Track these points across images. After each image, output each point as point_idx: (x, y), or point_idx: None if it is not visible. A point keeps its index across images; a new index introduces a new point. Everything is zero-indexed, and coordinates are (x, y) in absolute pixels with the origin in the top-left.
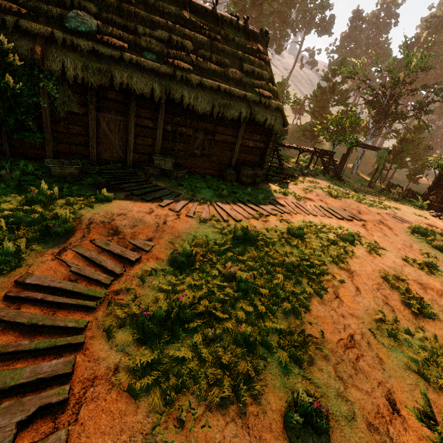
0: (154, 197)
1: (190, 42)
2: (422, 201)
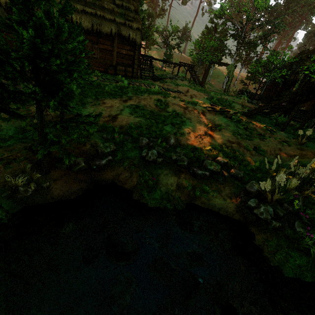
0: None
1: None
2: (246, 95)
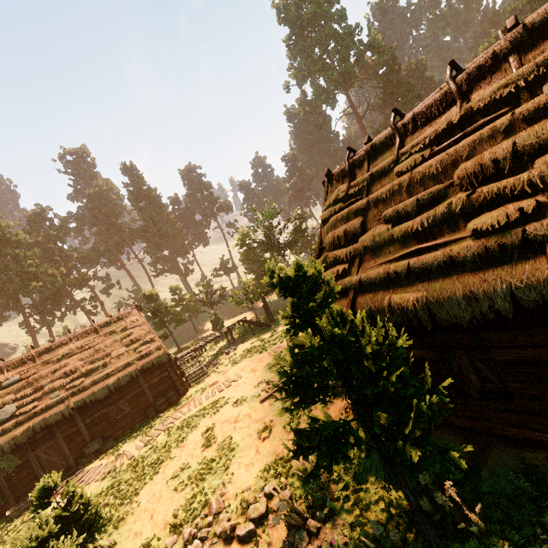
0: (79, 483)
1: (80, 362)
2: None
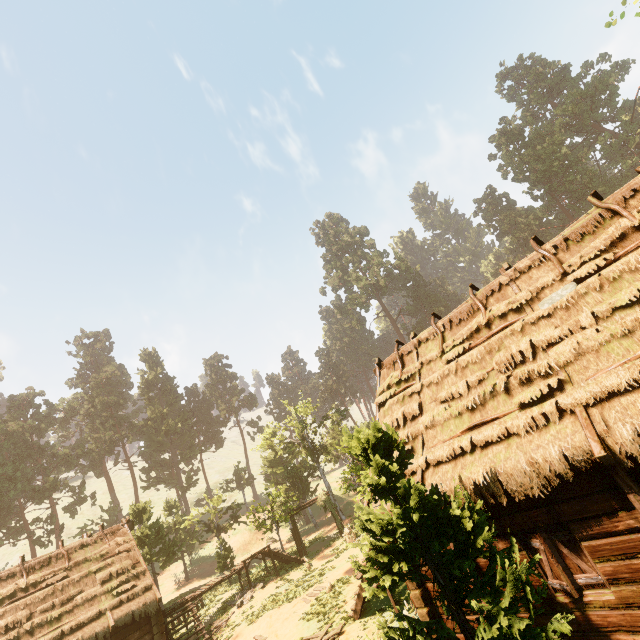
0: None
1: (26, 610)
2: None
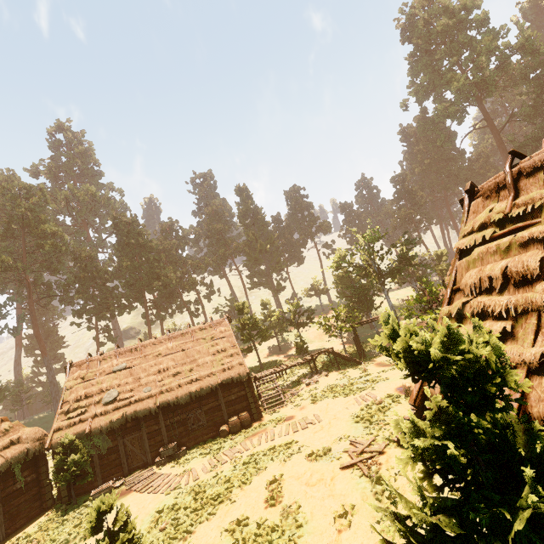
0: (148, 487)
1: (172, 362)
2: None
